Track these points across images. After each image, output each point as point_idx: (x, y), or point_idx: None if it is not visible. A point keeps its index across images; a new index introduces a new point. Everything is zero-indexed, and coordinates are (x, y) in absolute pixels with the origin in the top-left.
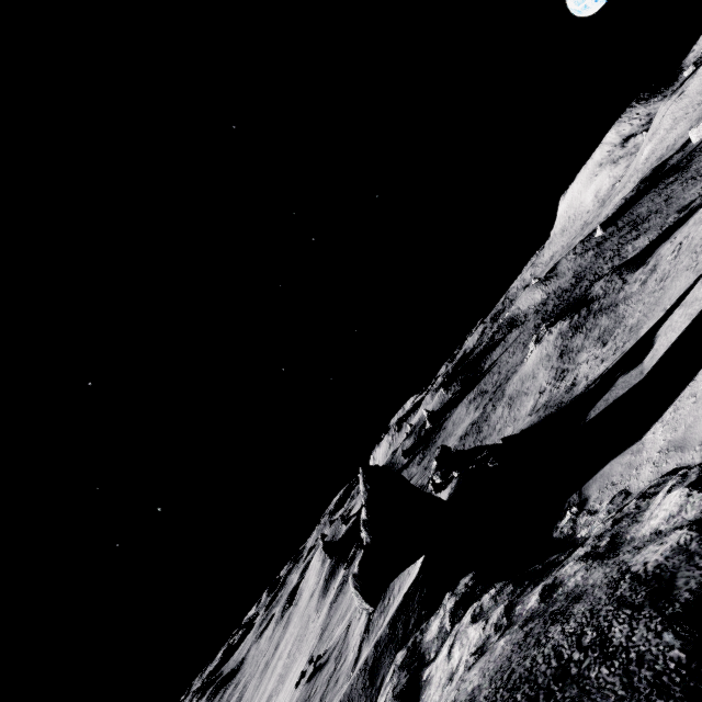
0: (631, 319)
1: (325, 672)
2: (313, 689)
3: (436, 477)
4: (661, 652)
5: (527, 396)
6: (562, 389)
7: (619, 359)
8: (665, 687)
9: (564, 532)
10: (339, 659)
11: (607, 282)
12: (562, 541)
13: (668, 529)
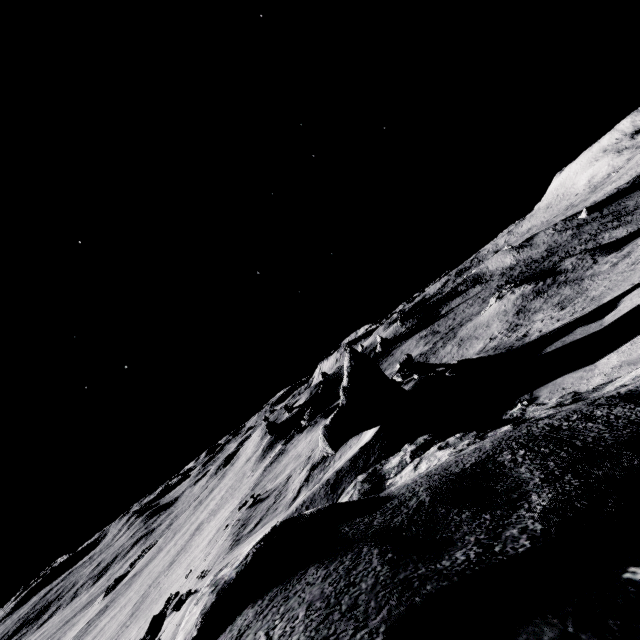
0: (594, 292)
1: (265, 503)
2: (254, 512)
3: (396, 377)
4: (634, 413)
5: (477, 340)
6: (513, 338)
7: (577, 318)
8: (636, 423)
9: (513, 415)
10: (279, 497)
11: (578, 259)
12: (511, 420)
13: (633, 382)
